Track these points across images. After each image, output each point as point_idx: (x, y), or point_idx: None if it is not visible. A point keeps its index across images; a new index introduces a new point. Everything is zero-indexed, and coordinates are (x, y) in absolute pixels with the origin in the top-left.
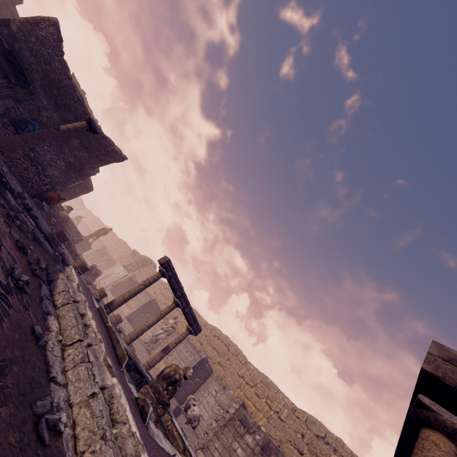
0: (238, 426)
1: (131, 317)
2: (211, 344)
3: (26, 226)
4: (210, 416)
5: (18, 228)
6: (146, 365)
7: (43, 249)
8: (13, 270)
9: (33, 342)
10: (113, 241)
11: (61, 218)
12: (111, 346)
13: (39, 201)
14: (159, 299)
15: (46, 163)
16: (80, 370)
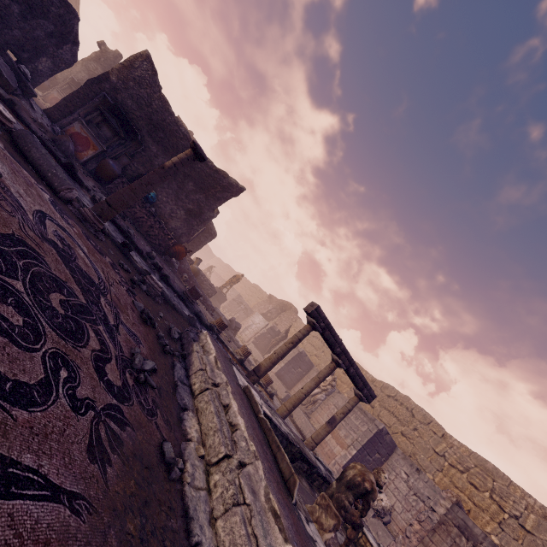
0: (456, 536)
1: (280, 373)
2: (386, 407)
3: (153, 290)
4: (404, 508)
5: (145, 294)
6: (310, 442)
7: (177, 312)
8: (133, 358)
9: (163, 477)
10: (246, 288)
11: (193, 272)
12: (270, 458)
13: (169, 257)
14: (308, 350)
15: (168, 216)
16: (234, 524)
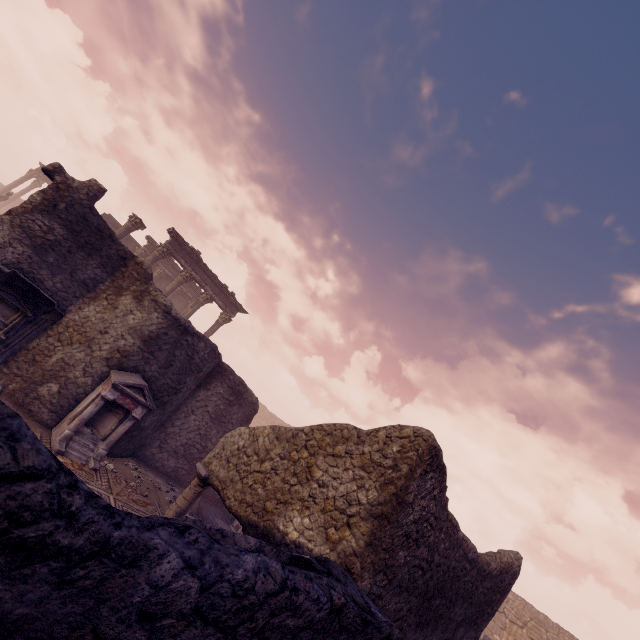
0: None
1: None
2: None
3: None
4: None
5: None
6: None
7: None
8: None
9: None
10: None
11: None
12: None
13: None
14: None
15: None
16: None
